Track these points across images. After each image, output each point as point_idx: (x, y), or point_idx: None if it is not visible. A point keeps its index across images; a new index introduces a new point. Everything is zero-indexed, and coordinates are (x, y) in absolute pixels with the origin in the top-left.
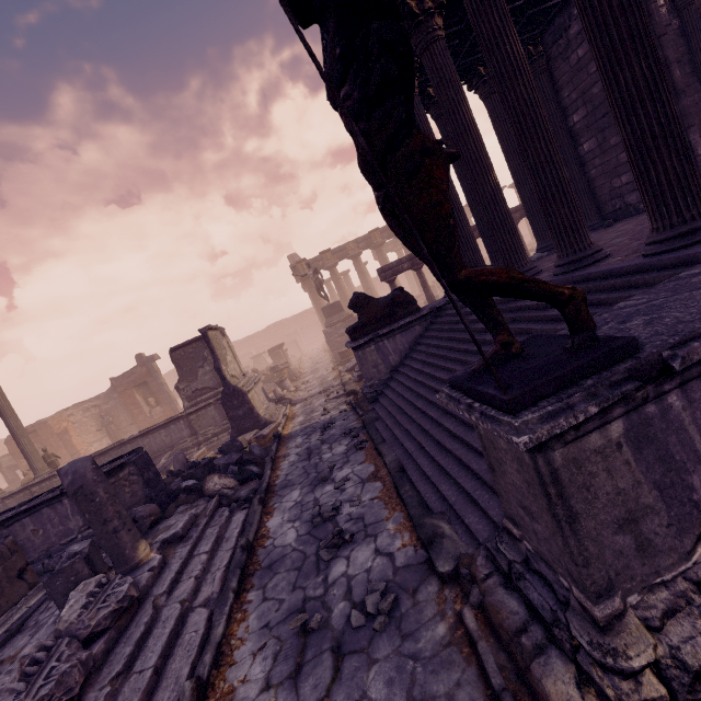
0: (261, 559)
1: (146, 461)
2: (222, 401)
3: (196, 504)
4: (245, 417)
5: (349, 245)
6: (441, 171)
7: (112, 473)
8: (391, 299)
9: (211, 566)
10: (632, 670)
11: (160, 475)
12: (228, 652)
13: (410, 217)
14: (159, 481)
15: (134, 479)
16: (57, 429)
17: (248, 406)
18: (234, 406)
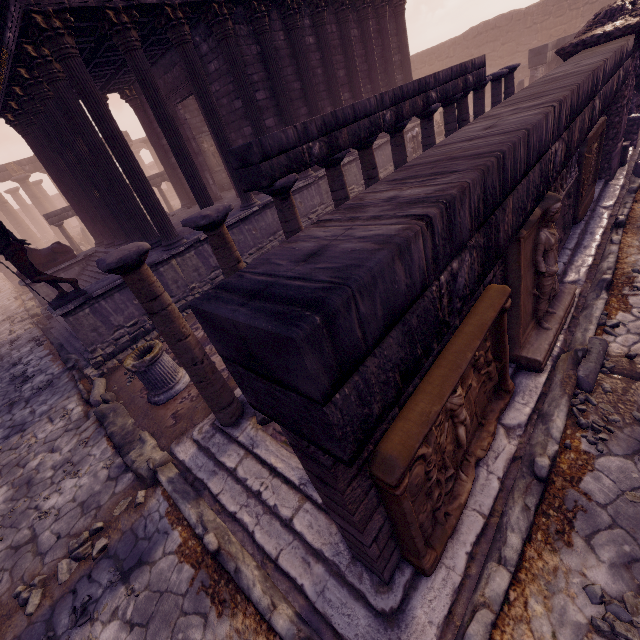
0: None
1: None
2: None
3: None
4: None
5: (11, 167)
6: (23, 254)
7: None
8: (52, 250)
9: None
10: (95, 357)
11: None
12: None
13: (15, 266)
14: None
15: None
16: None
17: None
18: None
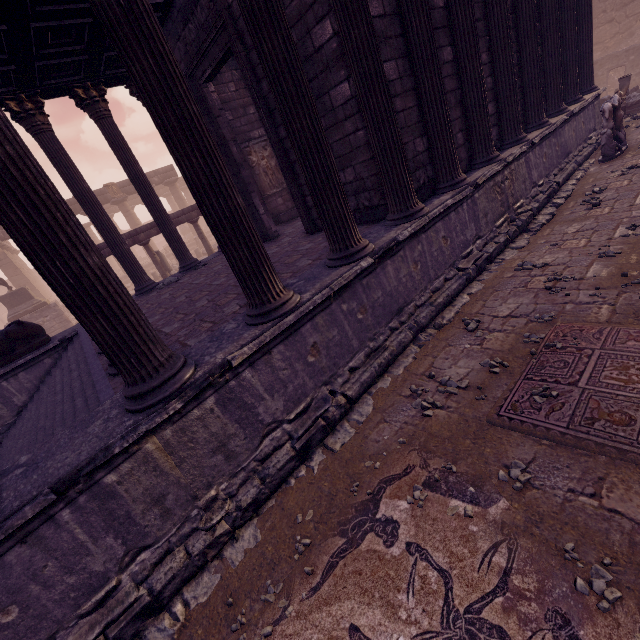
0: None
1: None
2: None
3: None
4: None
5: None
6: None
7: None
8: (5, 336)
9: None
10: None
11: None
12: None
13: None
14: None
15: None
16: None
17: None
18: None
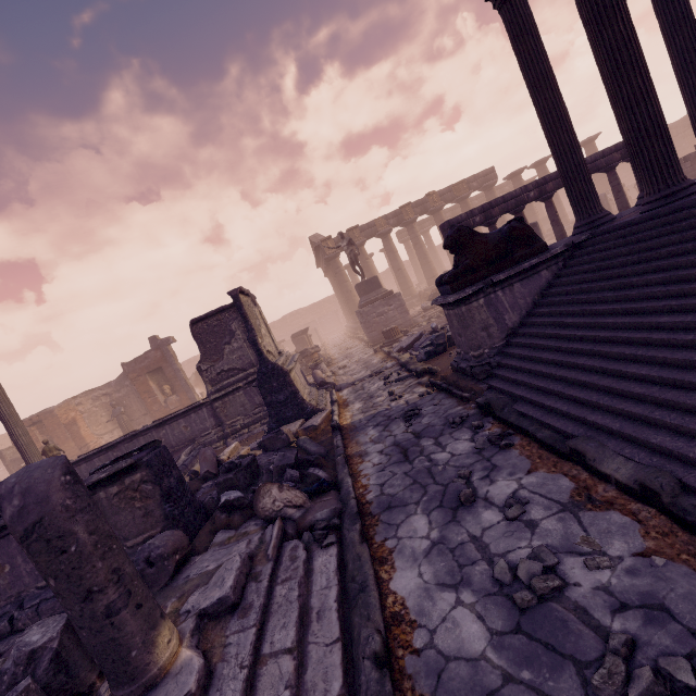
0: (423, 690)
1: (165, 461)
2: (258, 382)
3: (244, 531)
4: (287, 403)
5: (379, 222)
6: None
7: (114, 480)
8: (506, 233)
9: (307, 692)
10: None
11: (185, 482)
12: None
13: None
14: (184, 490)
15: (147, 489)
16: (64, 420)
17: (290, 390)
18: (273, 389)
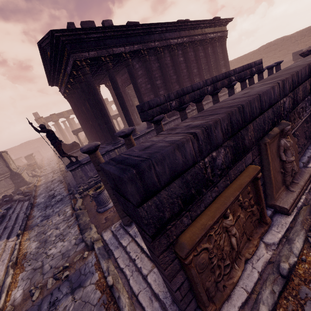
0: (35, 205)
1: None
2: (10, 177)
3: (10, 203)
4: (21, 182)
5: (64, 113)
6: (60, 145)
7: None
8: (72, 144)
9: (22, 209)
10: (80, 189)
11: None
12: (31, 214)
13: (56, 150)
14: None
15: None
16: None
17: (22, 178)
18: (16, 179)
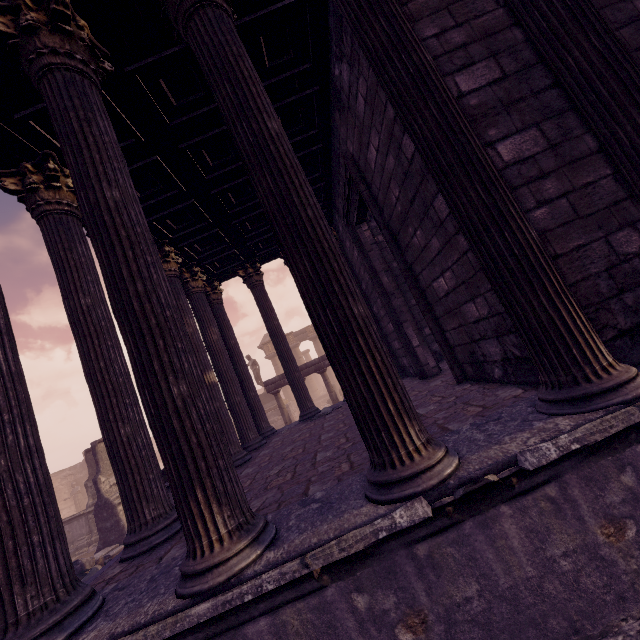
0: None
1: None
2: (95, 512)
3: None
4: (112, 529)
5: (309, 329)
6: None
7: None
8: None
9: None
10: None
11: None
12: None
13: None
14: None
15: None
16: None
17: (115, 519)
18: (104, 518)
